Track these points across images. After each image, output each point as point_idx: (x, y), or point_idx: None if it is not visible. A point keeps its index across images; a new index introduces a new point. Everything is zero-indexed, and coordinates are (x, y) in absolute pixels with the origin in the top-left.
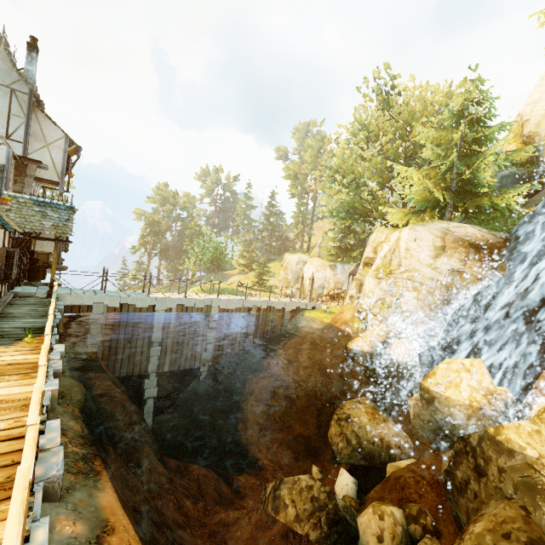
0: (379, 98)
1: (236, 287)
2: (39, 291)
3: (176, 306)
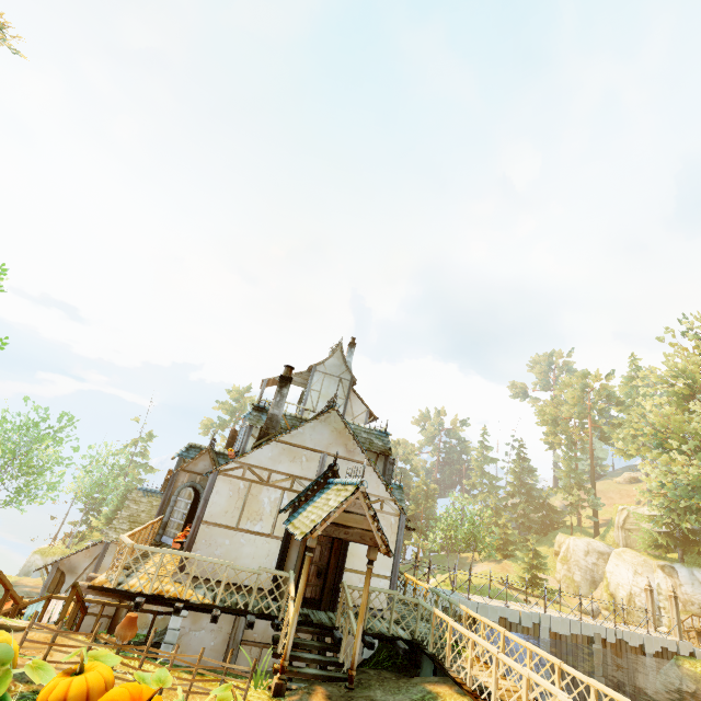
0: (697, 344)
1: (497, 585)
2: None
3: (498, 620)
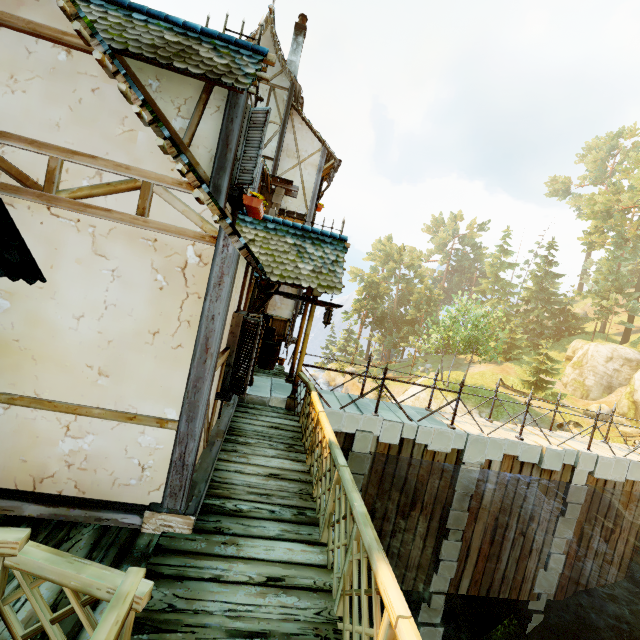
0: None
1: (494, 386)
2: (275, 395)
3: (500, 458)
